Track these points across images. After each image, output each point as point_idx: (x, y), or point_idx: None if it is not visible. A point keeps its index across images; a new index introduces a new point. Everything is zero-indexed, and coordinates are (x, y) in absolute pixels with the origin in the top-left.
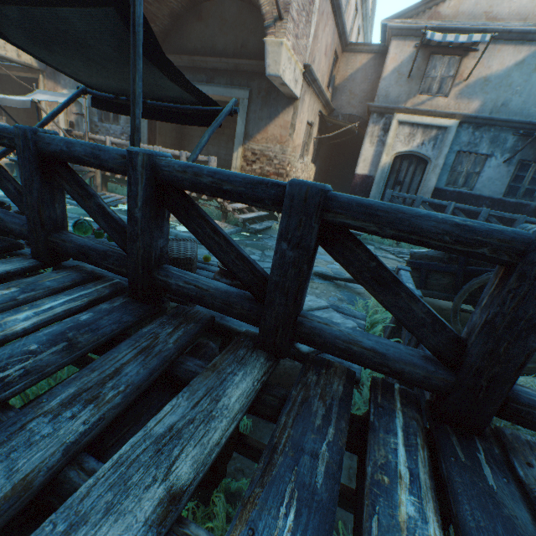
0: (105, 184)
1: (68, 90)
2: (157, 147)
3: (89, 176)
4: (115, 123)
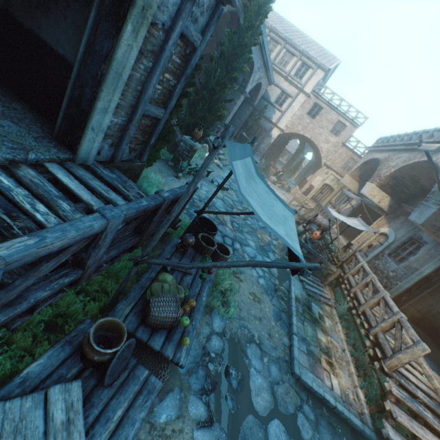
0: (335, 284)
1: (389, 228)
2: (383, 291)
3: (327, 270)
4: (397, 262)
